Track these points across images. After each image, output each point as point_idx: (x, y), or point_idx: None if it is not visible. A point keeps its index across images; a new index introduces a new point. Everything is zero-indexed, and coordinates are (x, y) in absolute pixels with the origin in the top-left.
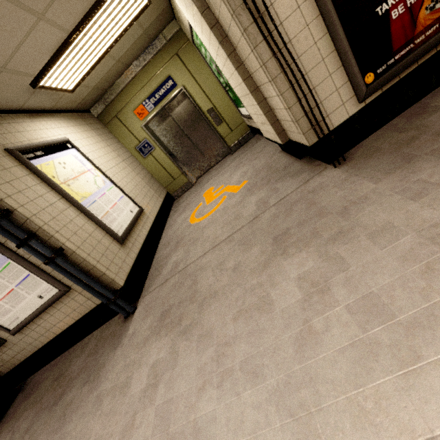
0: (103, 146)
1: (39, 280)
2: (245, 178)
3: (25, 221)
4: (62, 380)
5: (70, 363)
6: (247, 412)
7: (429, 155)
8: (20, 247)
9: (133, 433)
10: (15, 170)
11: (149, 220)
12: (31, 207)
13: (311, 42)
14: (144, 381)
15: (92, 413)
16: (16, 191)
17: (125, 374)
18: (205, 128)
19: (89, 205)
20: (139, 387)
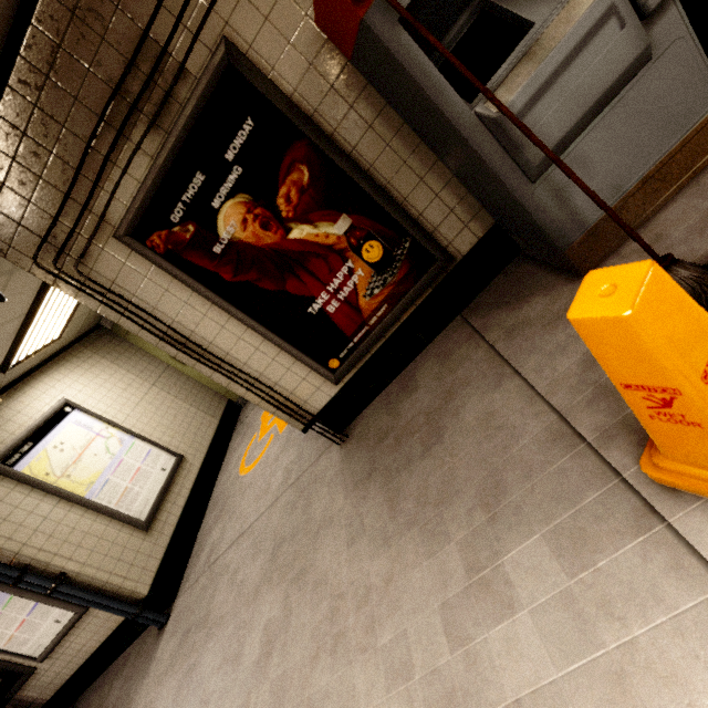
0: (120, 376)
1: (50, 606)
2: None
3: (14, 556)
4: None
5: (110, 687)
6: None
7: (380, 474)
8: (16, 585)
9: None
10: None
11: (193, 468)
12: (20, 536)
13: (251, 349)
14: None
15: None
16: None
17: None
18: None
19: (98, 493)
20: None
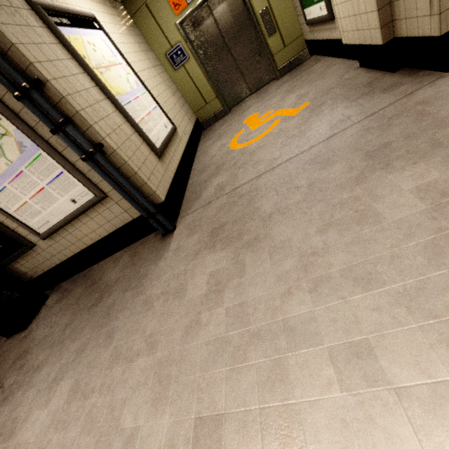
0: (131, 41)
1: (73, 181)
2: (306, 100)
3: (59, 99)
4: (97, 287)
5: (103, 274)
6: (361, 314)
7: None
8: (55, 134)
9: (200, 329)
10: (41, 31)
11: (182, 142)
12: (65, 85)
13: None
14: (203, 287)
15: (142, 313)
16: (45, 59)
17: (176, 282)
18: (252, 39)
19: (124, 104)
20: (199, 292)
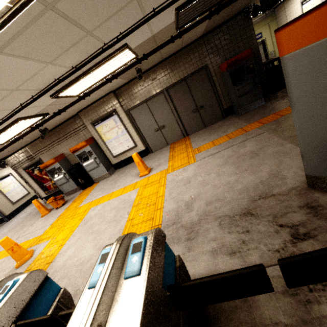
0: None
1: None
2: None
3: None
4: None
5: None
6: None
7: None
8: None
9: None
10: None
11: (31, 196)
12: None
13: (35, 186)
14: None
15: None
16: None
17: None
18: None
19: (8, 194)
20: None
